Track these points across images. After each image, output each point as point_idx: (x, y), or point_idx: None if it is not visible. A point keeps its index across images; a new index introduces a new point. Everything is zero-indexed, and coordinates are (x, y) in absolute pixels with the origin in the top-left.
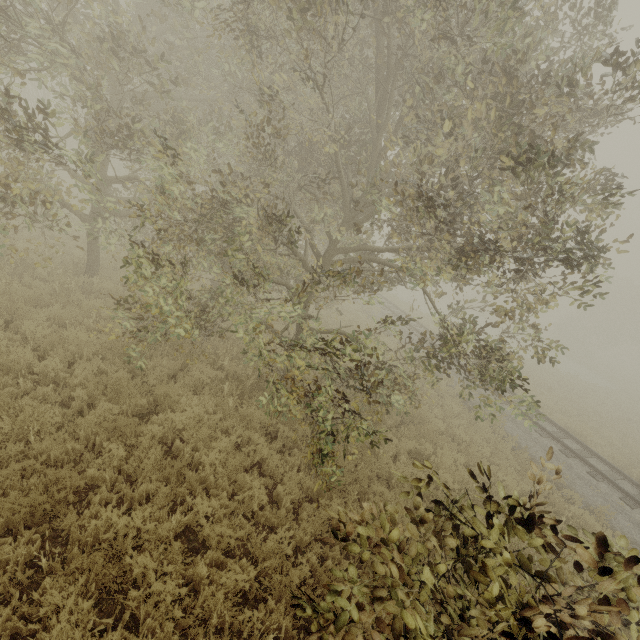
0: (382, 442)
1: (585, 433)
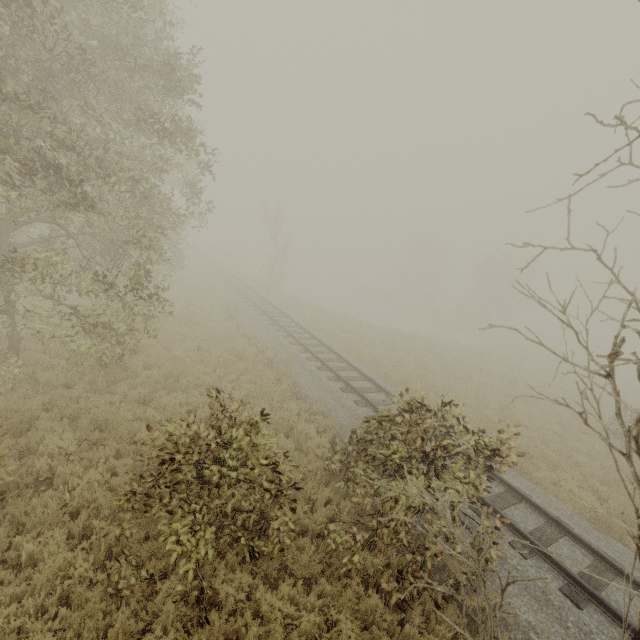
0: (104, 393)
1: (391, 376)
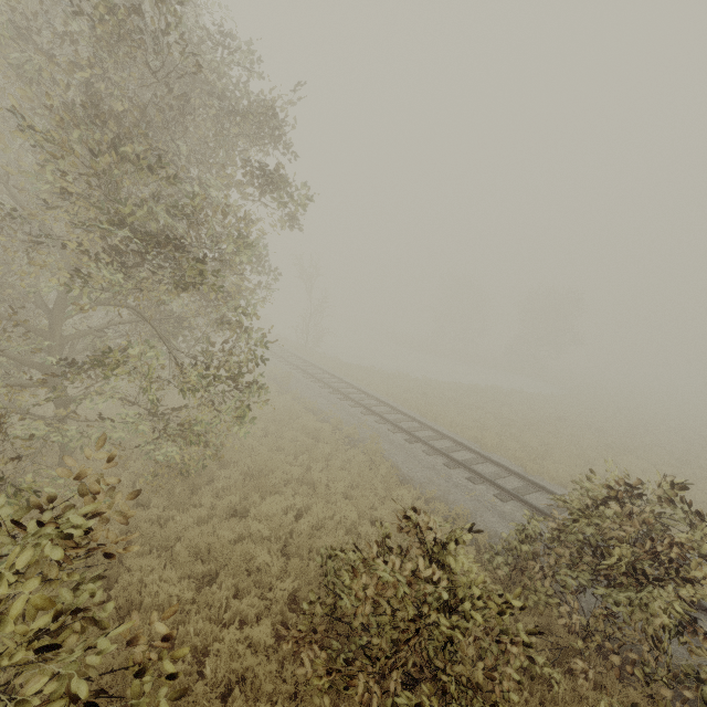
0: (189, 508)
1: (486, 440)
